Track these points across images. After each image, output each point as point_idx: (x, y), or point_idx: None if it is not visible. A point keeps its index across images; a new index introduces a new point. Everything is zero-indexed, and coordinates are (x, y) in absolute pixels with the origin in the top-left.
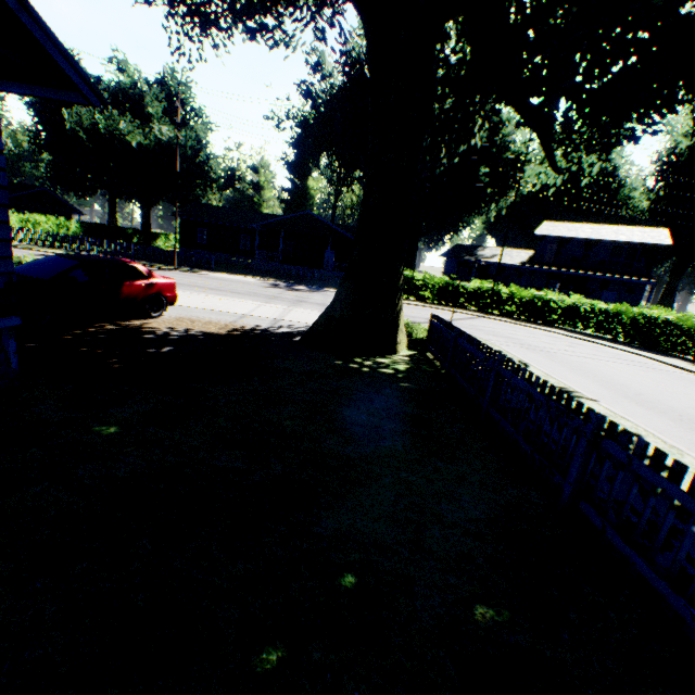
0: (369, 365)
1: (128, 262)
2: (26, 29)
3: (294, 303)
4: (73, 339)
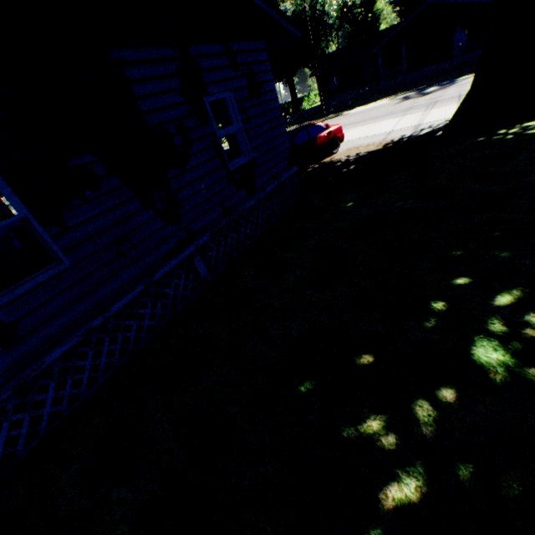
0: (514, 132)
1: (314, 124)
2: (273, 19)
3: (428, 107)
4: (305, 176)
